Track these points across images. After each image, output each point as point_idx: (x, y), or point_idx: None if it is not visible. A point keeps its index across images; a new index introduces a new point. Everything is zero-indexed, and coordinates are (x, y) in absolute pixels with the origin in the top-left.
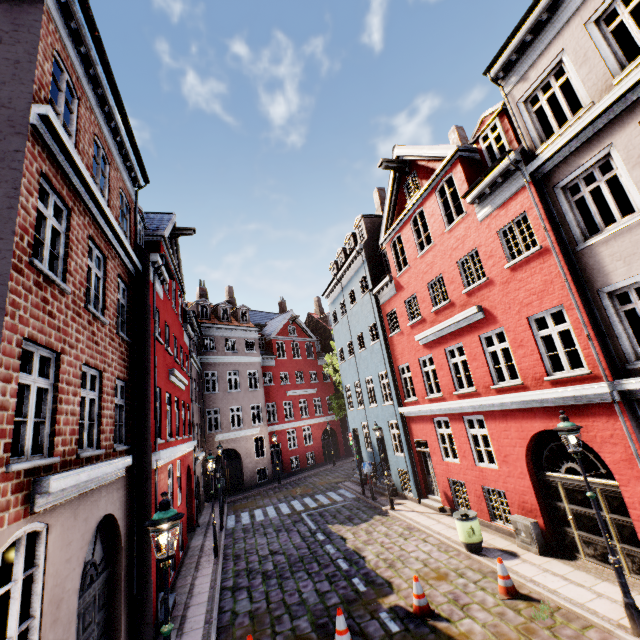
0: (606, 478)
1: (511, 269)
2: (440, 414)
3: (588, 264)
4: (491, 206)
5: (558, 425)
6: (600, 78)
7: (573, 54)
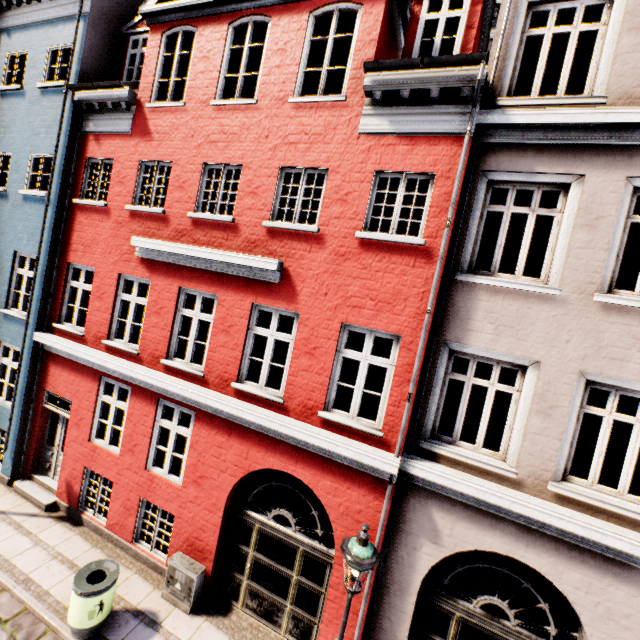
0: (319, 541)
1: (363, 243)
2: (119, 377)
3: (457, 304)
4: (393, 124)
5: (355, 551)
6: (636, 75)
7: (636, 2)
